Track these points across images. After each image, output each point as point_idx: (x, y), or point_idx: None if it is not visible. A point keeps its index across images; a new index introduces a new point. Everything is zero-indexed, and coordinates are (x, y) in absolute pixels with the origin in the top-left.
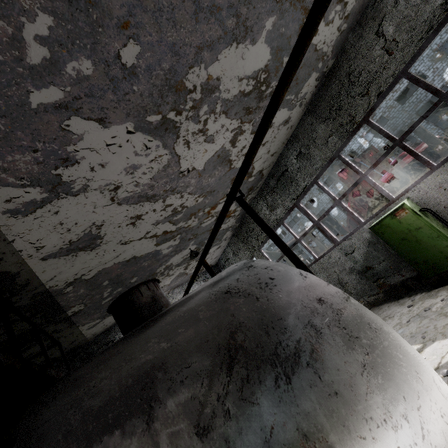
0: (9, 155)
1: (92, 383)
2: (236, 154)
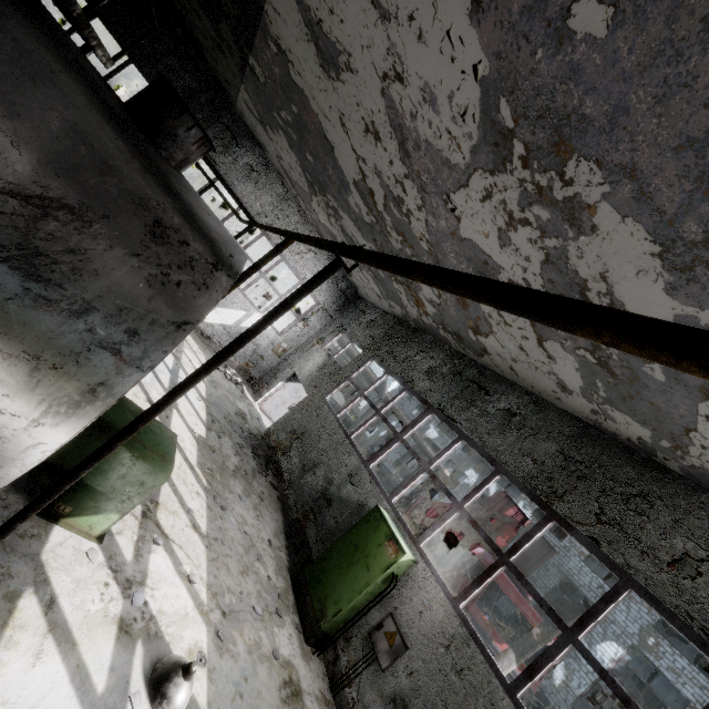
0: None
1: None
2: None
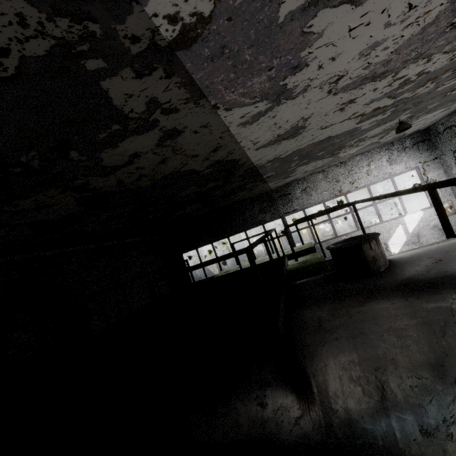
0: (249, 81)
1: (334, 334)
2: None
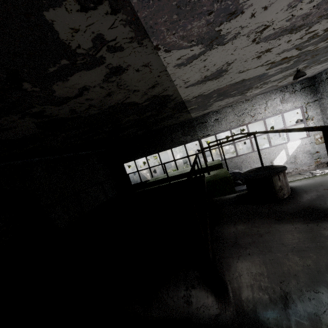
0: (189, 24)
1: (247, 250)
2: None
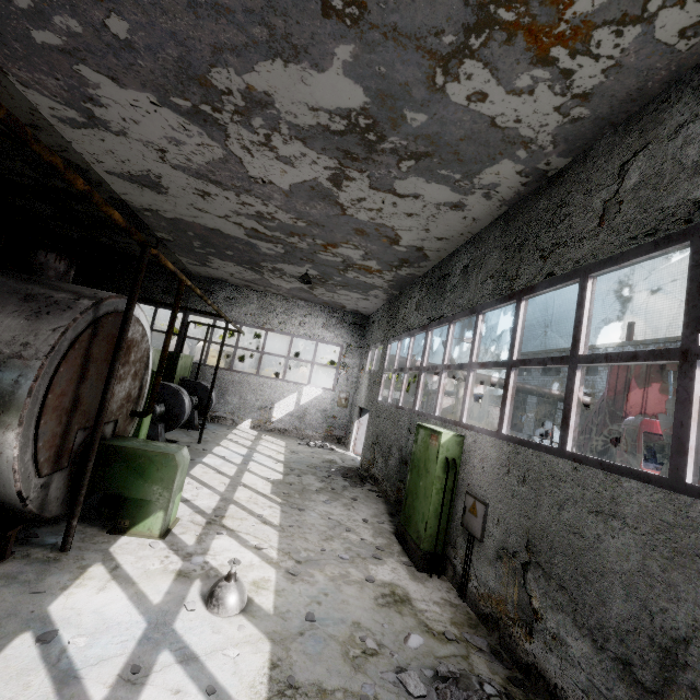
0: (36, 73)
1: None
2: (349, 200)
